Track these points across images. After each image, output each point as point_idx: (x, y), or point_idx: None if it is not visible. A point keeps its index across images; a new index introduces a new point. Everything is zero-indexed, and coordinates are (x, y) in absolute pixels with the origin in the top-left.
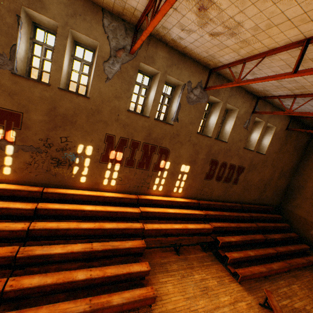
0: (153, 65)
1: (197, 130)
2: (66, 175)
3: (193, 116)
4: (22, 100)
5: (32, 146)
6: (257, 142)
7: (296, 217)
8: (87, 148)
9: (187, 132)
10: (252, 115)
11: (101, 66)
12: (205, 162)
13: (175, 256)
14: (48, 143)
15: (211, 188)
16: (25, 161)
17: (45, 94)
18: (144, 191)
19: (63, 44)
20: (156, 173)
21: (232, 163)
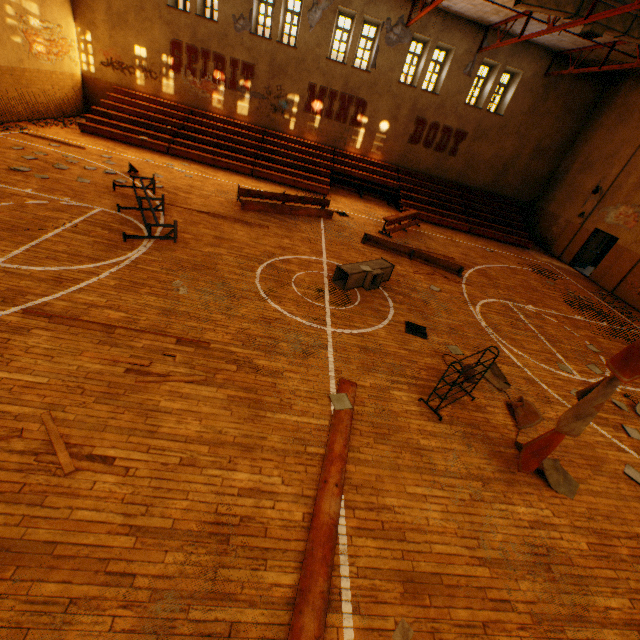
0: (350, 7)
1: (398, 79)
2: (280, 122)
3: (394, 61)
4: (255, 55)
5: (259, 94)
6: (489, 96)
7: (545, 216)
8: (295, 97)
9: (386, 81)
10: (477, 55)
11: (306, 16)
12: (409, 121)
13: (358, 198)
14: (269, 91)
15: (417, 157)
16: (255, 107)
17: (268, 48)
18: (341, 148)
19: (280, 2)
20: (353, 129)
21: (446, 125)
